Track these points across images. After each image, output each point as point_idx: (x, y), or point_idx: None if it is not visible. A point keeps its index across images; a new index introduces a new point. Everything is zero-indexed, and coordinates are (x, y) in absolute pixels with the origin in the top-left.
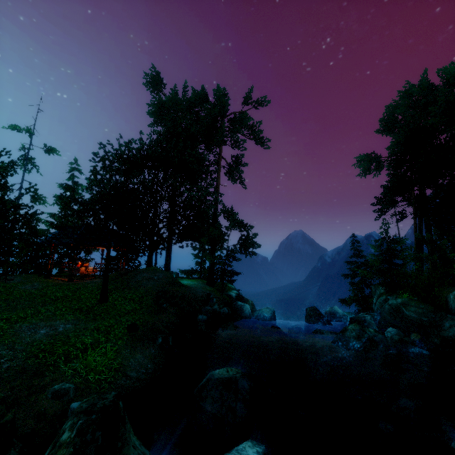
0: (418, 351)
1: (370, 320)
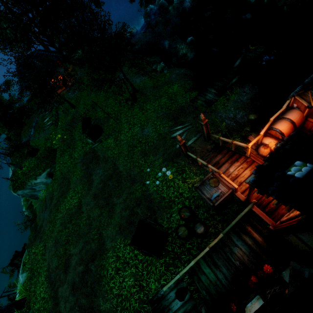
0: (186, 2)
1: (164, 1)
